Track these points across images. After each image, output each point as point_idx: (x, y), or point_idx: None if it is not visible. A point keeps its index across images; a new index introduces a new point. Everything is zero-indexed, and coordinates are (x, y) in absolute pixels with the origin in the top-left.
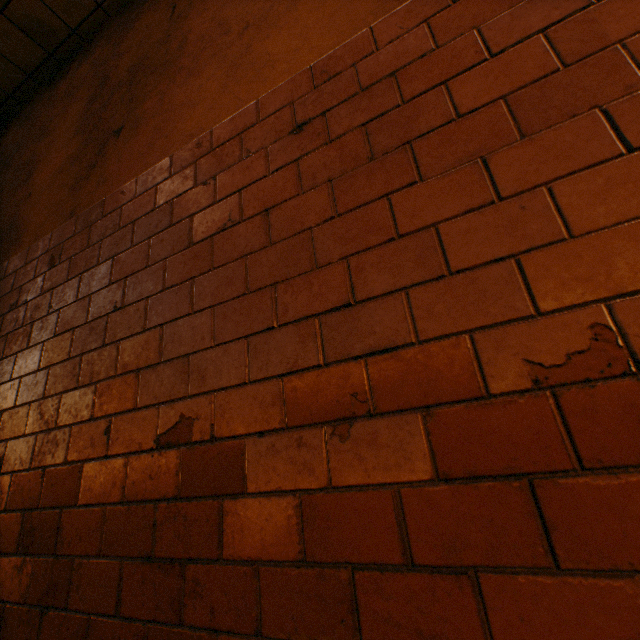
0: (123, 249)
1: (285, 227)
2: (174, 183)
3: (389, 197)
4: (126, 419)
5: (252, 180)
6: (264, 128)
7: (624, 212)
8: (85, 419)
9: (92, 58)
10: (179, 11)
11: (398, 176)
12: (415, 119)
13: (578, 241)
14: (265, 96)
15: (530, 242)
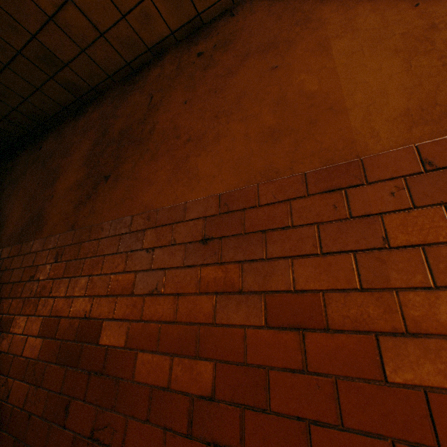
0: (96, 272)
1: (185, 314)
2: (131, 239)
3: (246, 328)
4: (78, 405)
5: (173, 264)
6: (186, 227)
7: (374, 427)
8: (57, 391)
9: (101, 109)
10: (154, 102)
11: (253, 315)
12: (270, 275)
13: (344, 433)
14: (191, 202)
15: (318, 416)
